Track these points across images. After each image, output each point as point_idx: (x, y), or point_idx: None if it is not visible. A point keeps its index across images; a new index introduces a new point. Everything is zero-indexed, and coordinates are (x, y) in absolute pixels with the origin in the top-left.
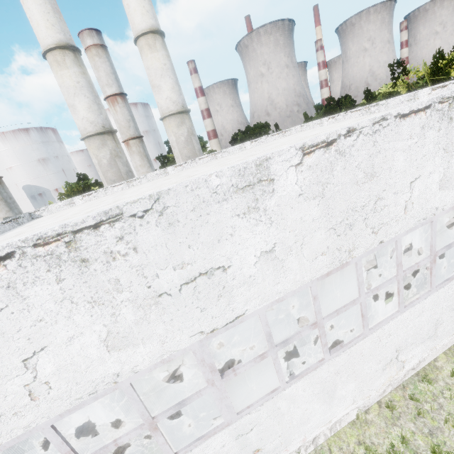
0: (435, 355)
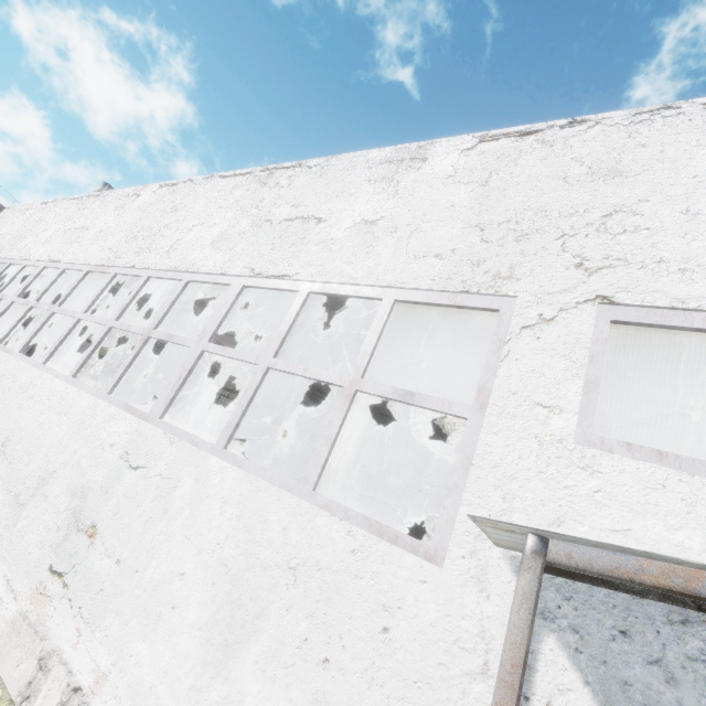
0: None
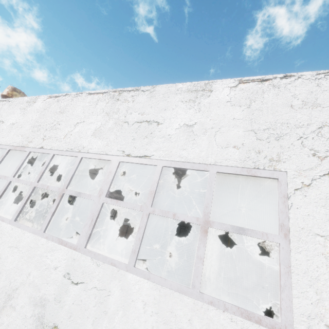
0: None
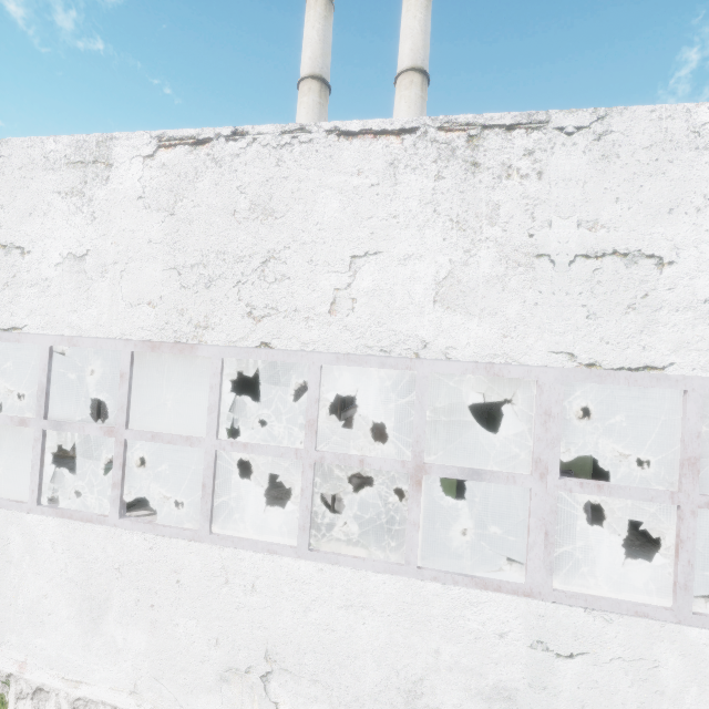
0: None
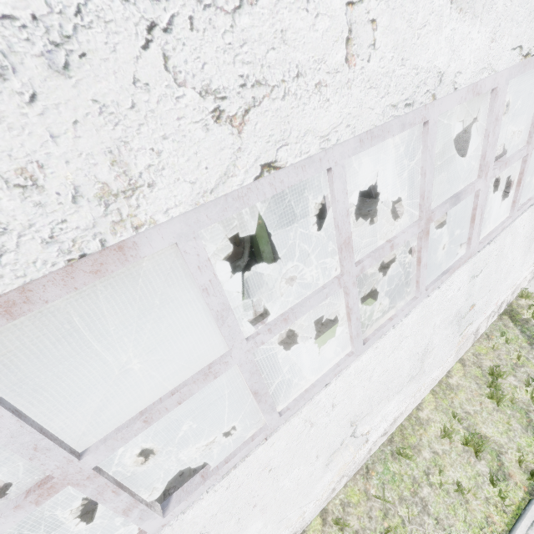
0: (420, 398)
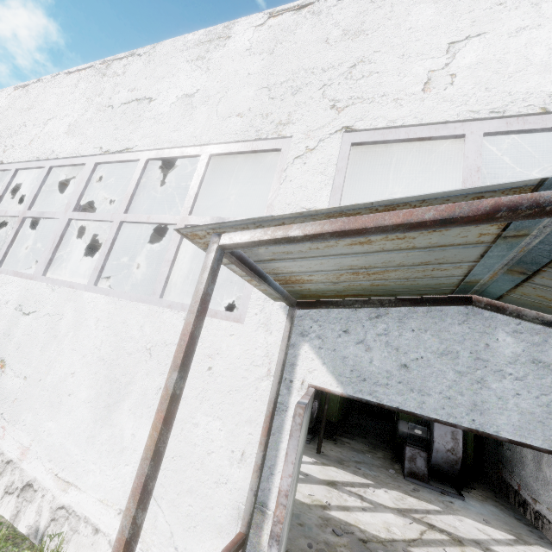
0: None
